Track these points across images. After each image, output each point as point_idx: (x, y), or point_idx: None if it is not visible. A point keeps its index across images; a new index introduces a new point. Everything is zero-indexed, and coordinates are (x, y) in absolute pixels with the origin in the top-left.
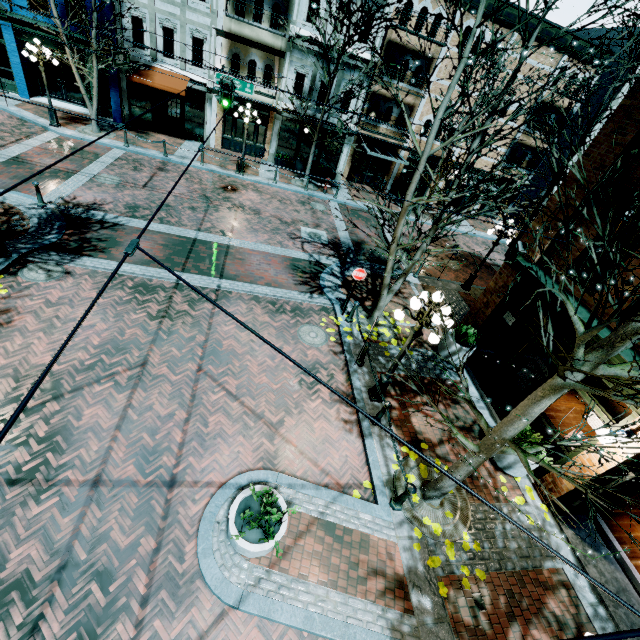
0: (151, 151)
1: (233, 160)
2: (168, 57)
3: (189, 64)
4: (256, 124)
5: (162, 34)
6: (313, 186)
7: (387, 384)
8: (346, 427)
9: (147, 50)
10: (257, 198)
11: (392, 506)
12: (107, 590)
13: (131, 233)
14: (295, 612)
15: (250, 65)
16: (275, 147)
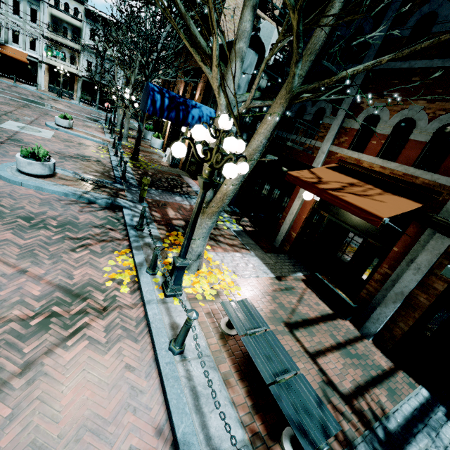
0: (6, 81)
1: (55, 91)
2: (15, 43)
3: (28, 48)
4: (68, 81)
5: (12, 32)
6: (101, 110)
7: (114, 125)
8: (100, 133)
9: (2, 38)
10: (69, 105)
11: (110, 137)
12: (19, 120)
13: (4, 92)
14: (75, 133)
15: (61, 46)
16: (80, 94)
